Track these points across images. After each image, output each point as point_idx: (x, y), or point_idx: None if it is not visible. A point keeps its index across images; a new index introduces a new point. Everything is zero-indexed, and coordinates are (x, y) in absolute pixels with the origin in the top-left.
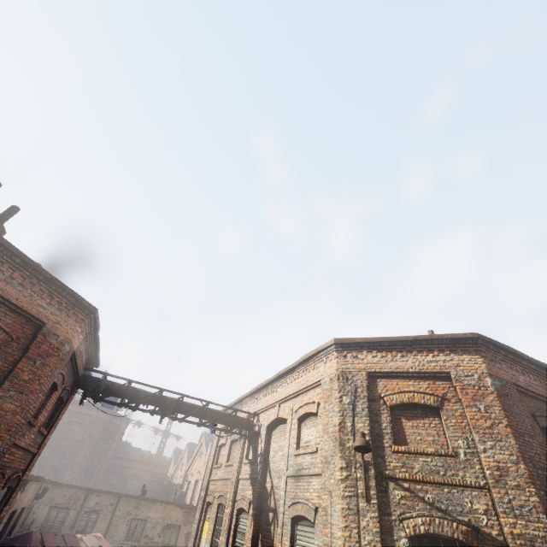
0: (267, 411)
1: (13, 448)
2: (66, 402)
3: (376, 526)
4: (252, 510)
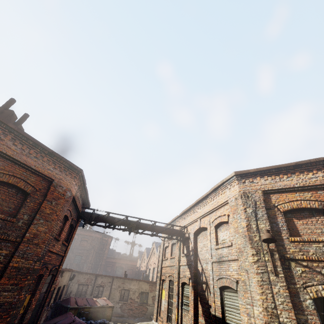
0: (192, 224)
1: (49, 253)
2: (75, 227)
3: (286, 292)
4: (191, 283)
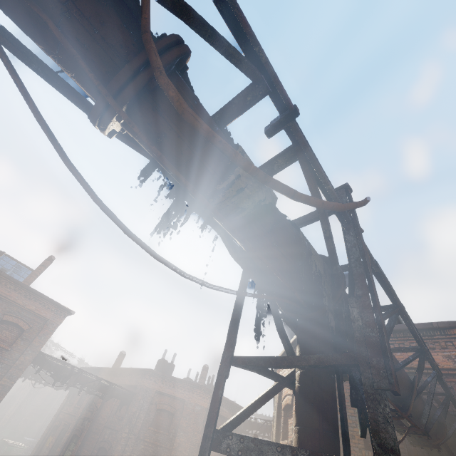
0: None
1: None
2: None
3: None
4: None
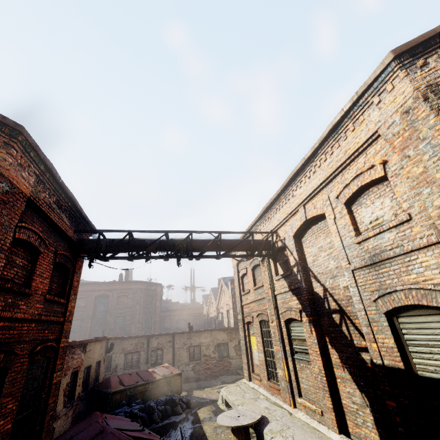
0: (288, 222)
1: (2, 322)
2: (74, 269)
3: None
4: (307, 317)
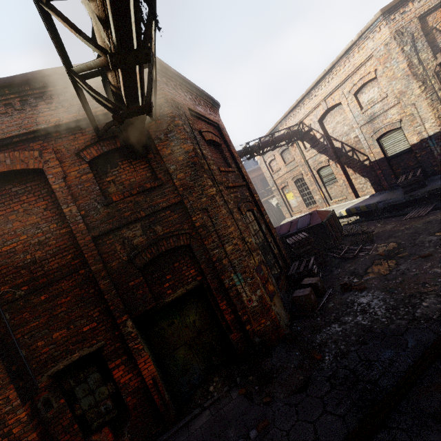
0: (312, 113)
1: None
2: None
3: None
4: (333, 161)
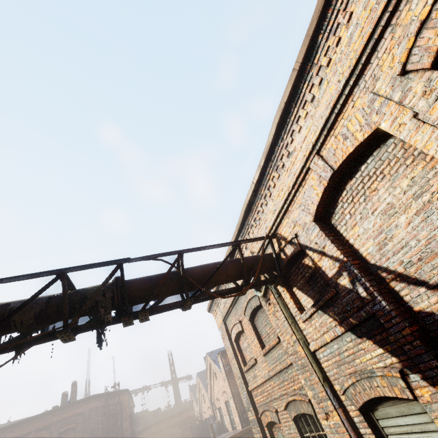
0: (293, 204)
1: None
2: None
3: None
4: (436, 387)
